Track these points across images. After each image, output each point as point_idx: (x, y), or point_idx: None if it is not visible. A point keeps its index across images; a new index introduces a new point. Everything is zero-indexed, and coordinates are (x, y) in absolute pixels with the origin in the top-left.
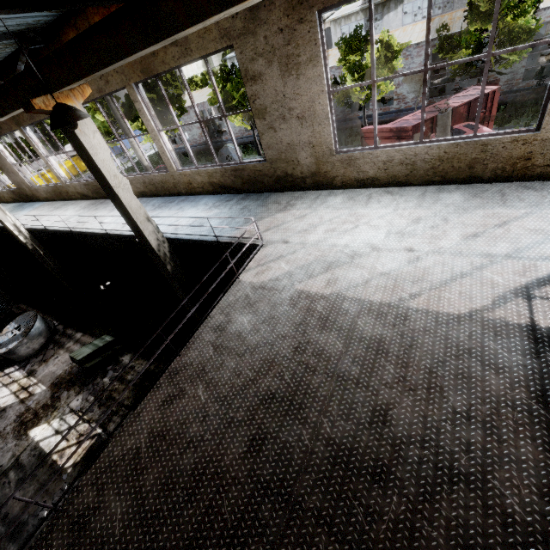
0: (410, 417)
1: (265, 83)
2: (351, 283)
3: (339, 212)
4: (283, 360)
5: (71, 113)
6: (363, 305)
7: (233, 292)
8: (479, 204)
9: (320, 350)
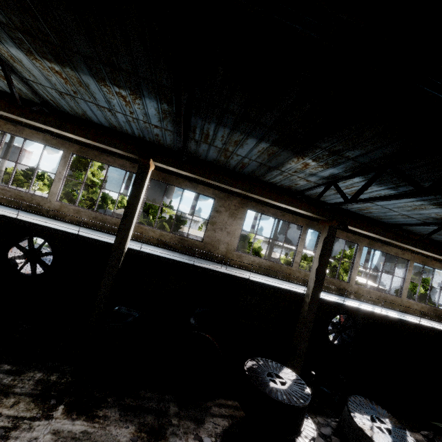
0: None
1: None
2: None
3: None
4: None
5: None
6: None
7: None
8: None
9: None
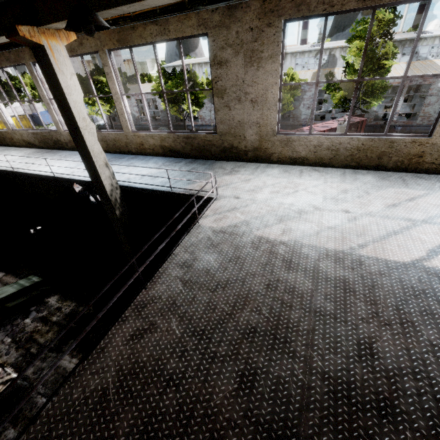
0: (394, 349)
1: (229, 69)
2: (304, 233)
3: (278, 180)
4: (257, 296)
5: (94, 15)
6: (321, 251)
7: (194, 234)
8: (388, 184)
9: (292, 287)
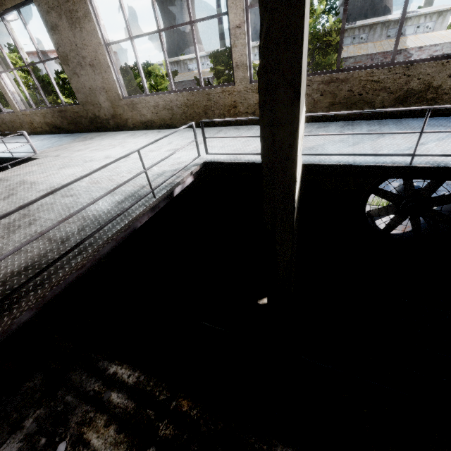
0: None
1: (62, 34)
2: (63, 174)
3: (114, 141)
4: None
5: None
6: (52, 185)
7: None
8: (200, 135)
9: None
